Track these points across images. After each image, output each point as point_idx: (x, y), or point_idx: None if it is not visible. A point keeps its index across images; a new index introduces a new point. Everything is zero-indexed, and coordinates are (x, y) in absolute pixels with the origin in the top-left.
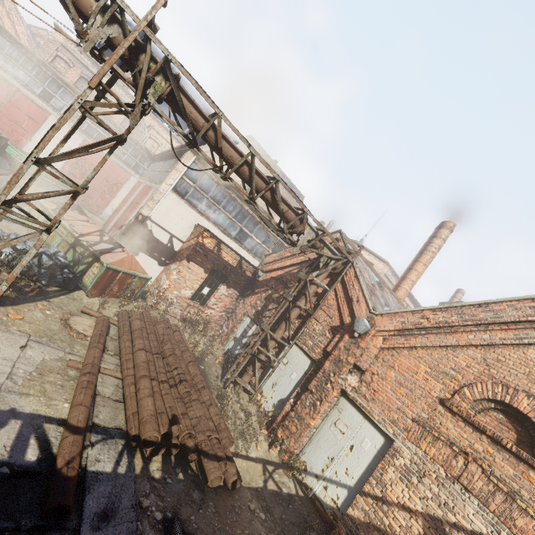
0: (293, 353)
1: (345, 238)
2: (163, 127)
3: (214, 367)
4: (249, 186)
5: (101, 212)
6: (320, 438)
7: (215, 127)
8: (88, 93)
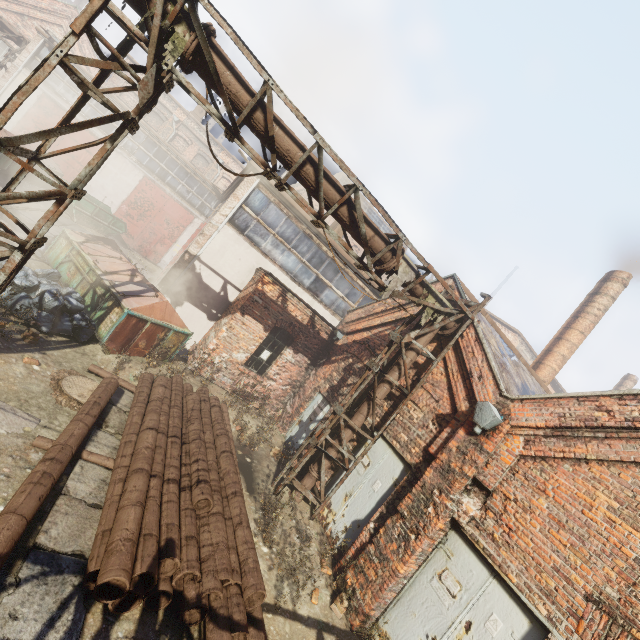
0: (378, 450)
1: (461, 286)
2: (238, 164)
3: (266, 461)
4: (316, 199)
5: (159, 260)
6: (414, 597)
7: (265, 107)
8: (71, 42)
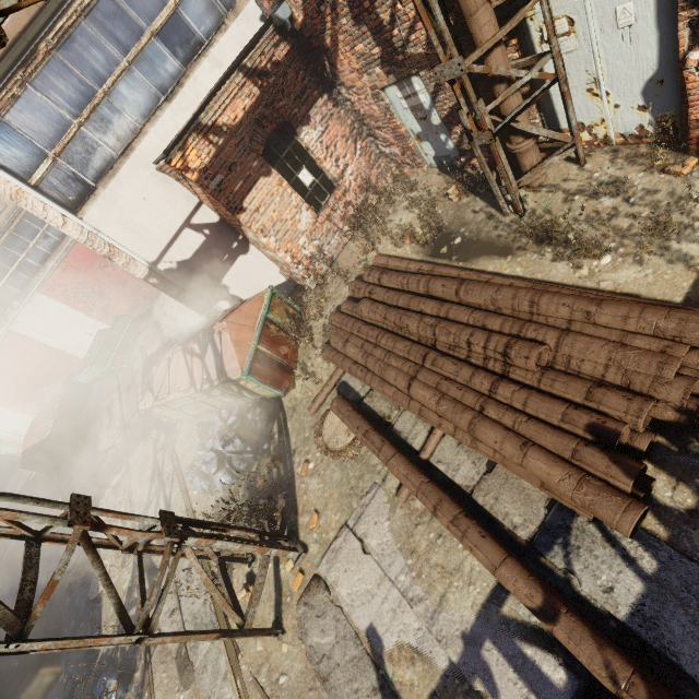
0: None
1: None
2: None
3: (465, 213)
4: None
5: None
6: None
7: None
8: None
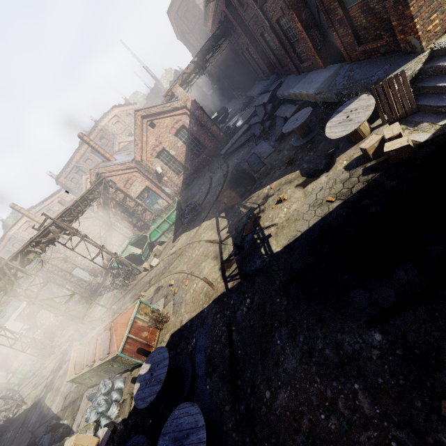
0: (75, 272)
1: None
2: None
3: None
4: None
5: None
6: (96, 265)
7: None
8: None
